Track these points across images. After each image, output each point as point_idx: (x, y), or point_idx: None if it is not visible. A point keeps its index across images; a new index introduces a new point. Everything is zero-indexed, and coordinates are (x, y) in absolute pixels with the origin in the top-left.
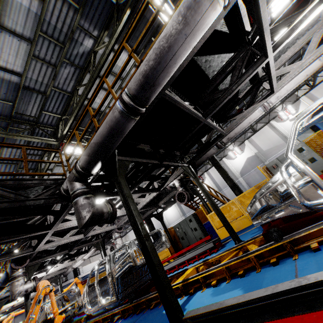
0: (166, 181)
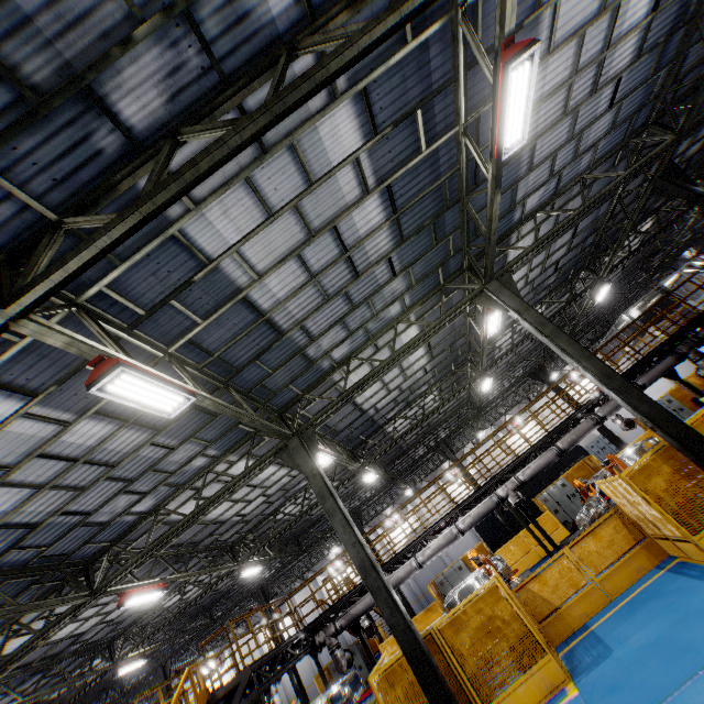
0: None
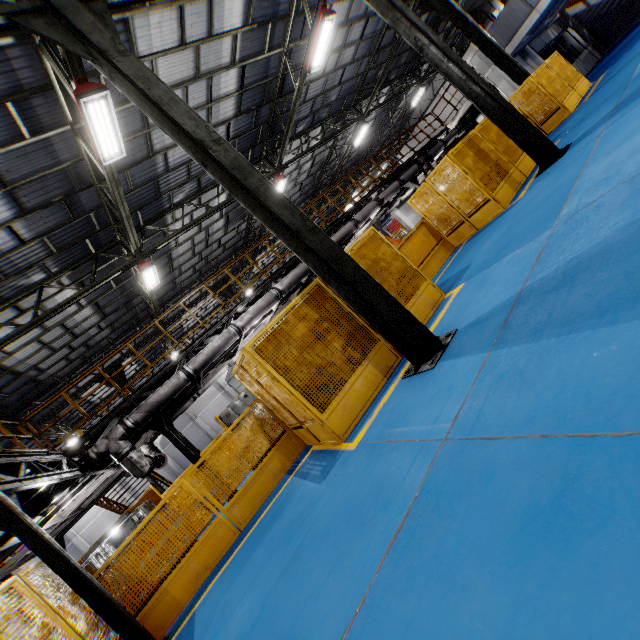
0: None
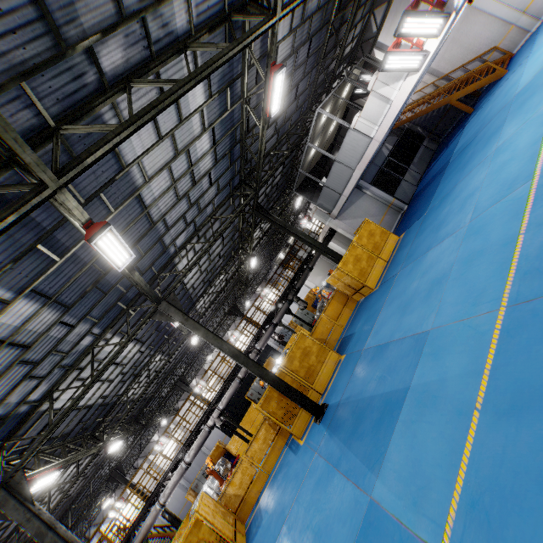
0: None
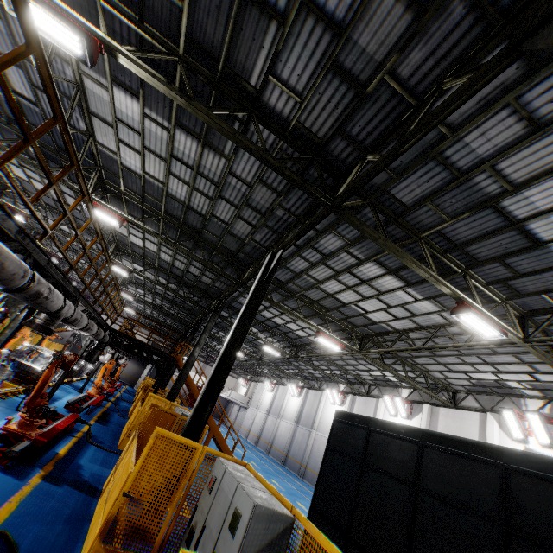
0: None
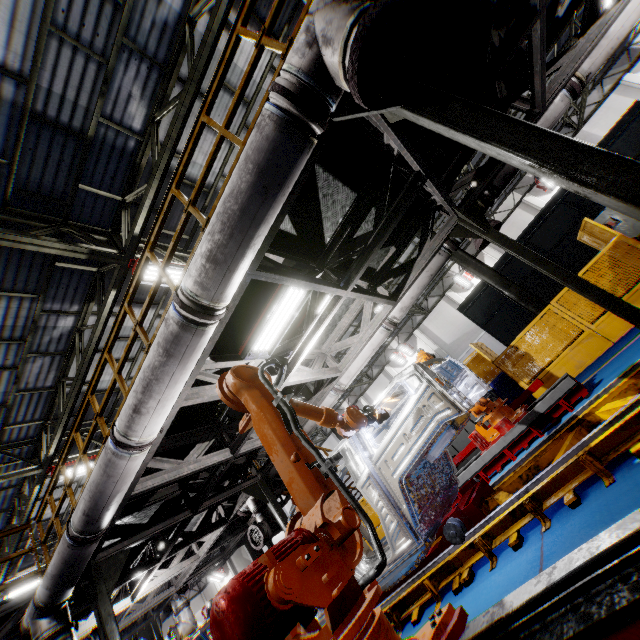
0: (235, 504)
